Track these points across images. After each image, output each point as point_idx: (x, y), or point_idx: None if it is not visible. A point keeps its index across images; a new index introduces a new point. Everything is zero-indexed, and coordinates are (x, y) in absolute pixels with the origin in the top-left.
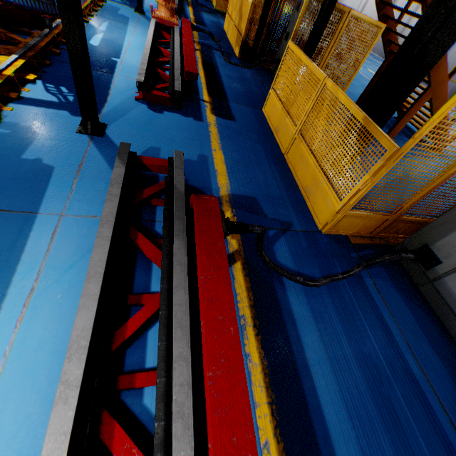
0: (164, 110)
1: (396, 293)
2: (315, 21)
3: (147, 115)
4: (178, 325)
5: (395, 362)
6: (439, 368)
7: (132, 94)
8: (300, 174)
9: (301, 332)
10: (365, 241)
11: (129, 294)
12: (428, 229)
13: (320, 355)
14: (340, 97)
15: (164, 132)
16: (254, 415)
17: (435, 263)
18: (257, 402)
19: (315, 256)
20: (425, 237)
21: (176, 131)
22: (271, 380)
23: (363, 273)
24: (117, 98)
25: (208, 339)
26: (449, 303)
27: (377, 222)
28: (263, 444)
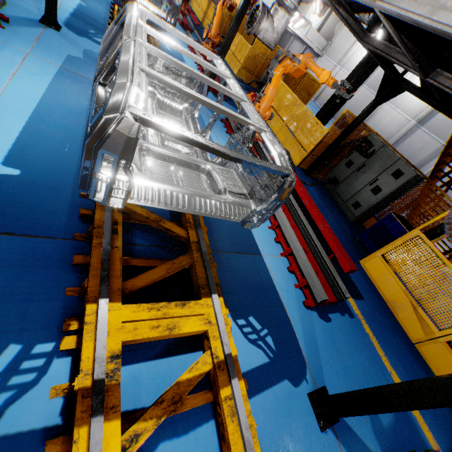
0: (328, 313)
1: None
2: None
3: (328, 335)
4: None
5: None
6: None
7: (295, 292)
8: None
9: None
10: None
11: None
12: None
13: None
14: None
15: (354, 363)
16: None
17: None
18: None
19: None
20: None
21: (357, 354)
22: None
23: None
24: (294, 311)
25: None
26: None
27: None
28: None
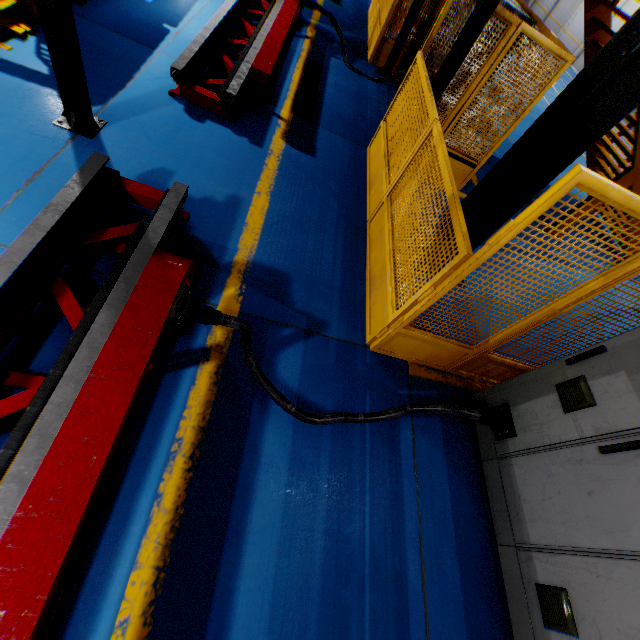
0: (208, 119)
1: (441, 462)
2: (462, 29)
3: (177, 121)
4: (39, 432)
5: (387, 558)
6: (454, 582)
7: (170, 85)
8: (373, 257)
9: (260, 482)
10: (432, 375)
11: (16, 371)
12: (517, 383)
13: (273, 521)
14: (439, 155)
15: (193, 150)
16: (125, 579)
17: (509, 435)
18: (140, 562)
19: (339, 379)
20: (510, 393)
21: (211, 153)
22: (176, 538)
23: (404, 421)
24: (143, 87)
25: (47, 464)
26: (508, 497)
27: (453, 354)
28: (120, 622)
